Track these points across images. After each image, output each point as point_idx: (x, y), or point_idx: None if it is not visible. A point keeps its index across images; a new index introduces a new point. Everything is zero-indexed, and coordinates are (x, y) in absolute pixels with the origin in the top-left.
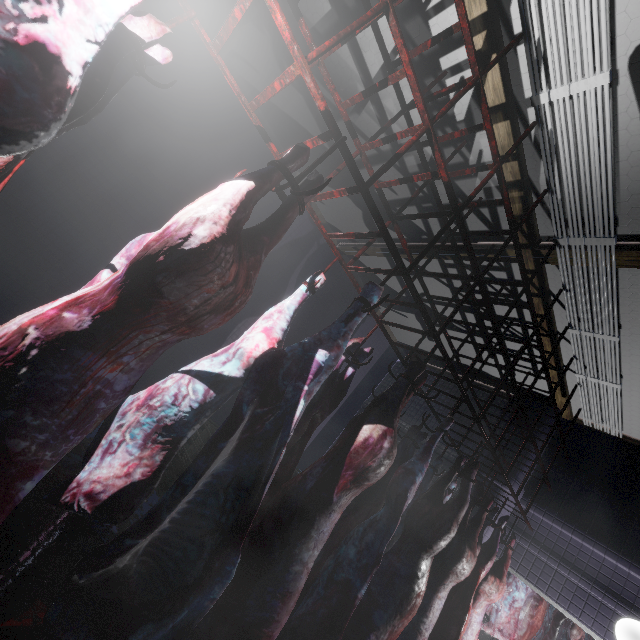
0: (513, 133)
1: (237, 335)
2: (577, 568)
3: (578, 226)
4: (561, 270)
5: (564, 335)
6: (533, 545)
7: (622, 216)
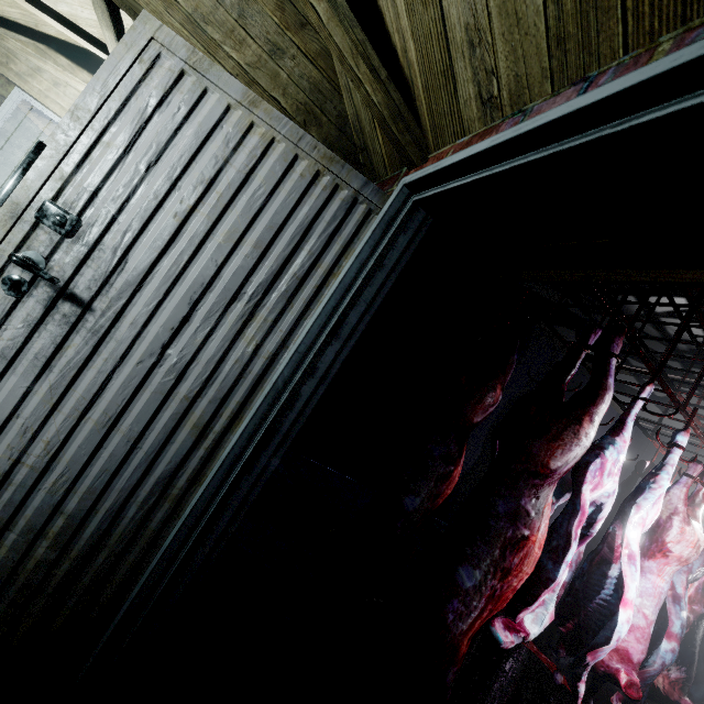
0: None
1: None
2: None
3: None
4: None
5: None
6: None
7: None
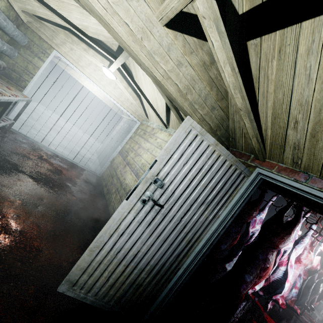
0: None
1: None
2: None
3: None
4: None
5: None
6: None
7: None
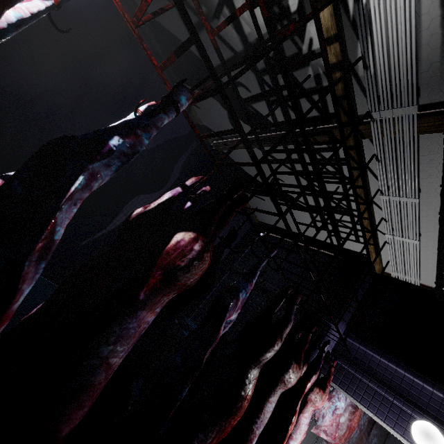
0: (335, 14)
1: (131, 207)
2: (384, 383)
3: (388, 101)
4: (374, 142)
5: (377, 203)
6: (351, 366)
7: (423, 86)
